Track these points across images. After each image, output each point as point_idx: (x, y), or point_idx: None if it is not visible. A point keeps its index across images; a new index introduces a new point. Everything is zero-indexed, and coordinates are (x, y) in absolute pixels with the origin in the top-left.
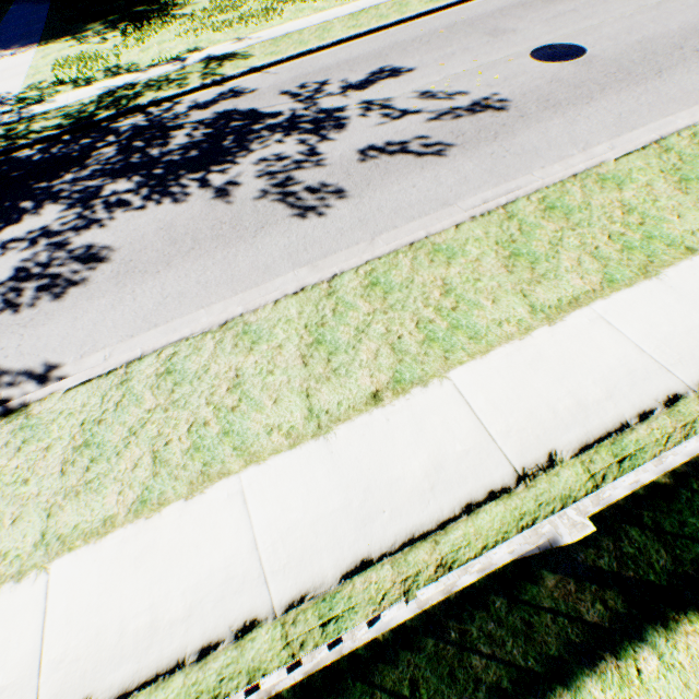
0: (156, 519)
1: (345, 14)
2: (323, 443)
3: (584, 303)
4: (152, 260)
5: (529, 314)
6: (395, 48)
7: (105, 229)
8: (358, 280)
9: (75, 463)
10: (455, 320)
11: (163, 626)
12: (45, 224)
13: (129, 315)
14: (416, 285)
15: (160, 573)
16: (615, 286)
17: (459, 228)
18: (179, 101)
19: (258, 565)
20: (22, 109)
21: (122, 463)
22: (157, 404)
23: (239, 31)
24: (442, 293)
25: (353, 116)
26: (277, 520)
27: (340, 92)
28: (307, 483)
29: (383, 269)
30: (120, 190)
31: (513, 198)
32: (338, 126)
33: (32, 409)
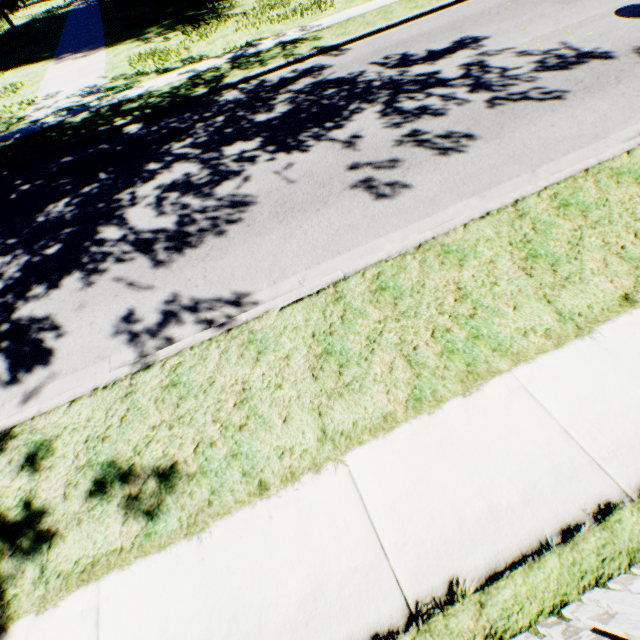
0: (439, 414)
1: None
2: (591, 342)
3: None
4: (306, 201)
5: None
6: (466, 21)
7: (245, 180)
8: (544, 203)
9: (324, 369)
10: None
11: (503, 510)
12: (182, 180)
13: (305, 246)
14: (613, 203)
15: (471, 463)
16: None
17: (631, 154)
18: (265, 78)
19: (581, 452)
20: (116, 95)
21: (375, 367)
22: (385, 316)
23: (297, 21)
24: None
25: (452, 76)
26: (579, 411)
27: (427, 58)
28: (594, 377)
29: (567, 192)
30: (244, 149)
31: None
32: (441, 84)
33: (252, 325)
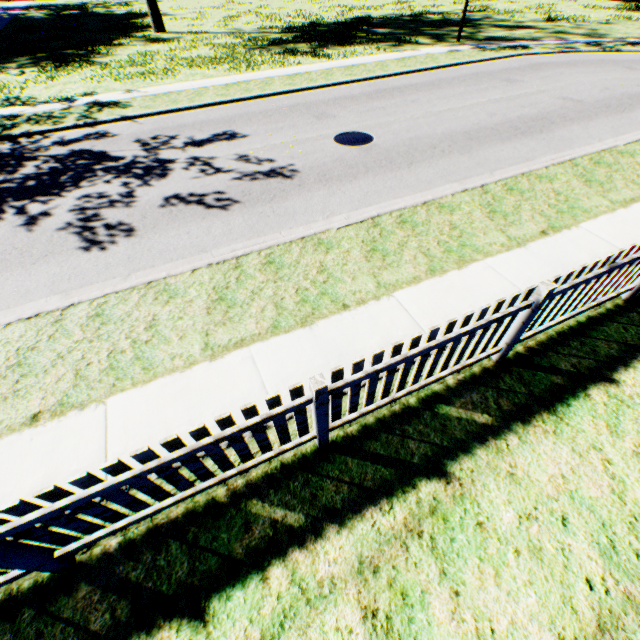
0: None
1: (223, 84)
2: None
3: (247, 344)
4: None
5: (201, 350)
6: (245, 117)
7: None
8: (89, 310)
9: None
10: (143, 352)
11: None
12: None
13: None
14: (132, 319)
15: None
16: (277, 331)
17: (194, 272)
18: (50, 135)
19: None
20: None
21: None
22: None
23: (137, 83)
24: (148, 327)
25: (179, 168)
26: None
27: (181, 146)
28: None
29: (115, 302)
30: None
31: (250, 251)
32: (162, 174)
33: None
